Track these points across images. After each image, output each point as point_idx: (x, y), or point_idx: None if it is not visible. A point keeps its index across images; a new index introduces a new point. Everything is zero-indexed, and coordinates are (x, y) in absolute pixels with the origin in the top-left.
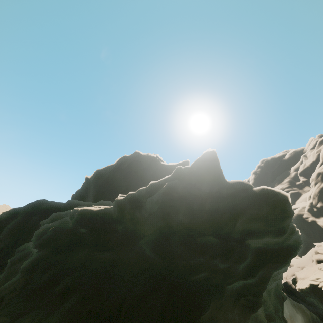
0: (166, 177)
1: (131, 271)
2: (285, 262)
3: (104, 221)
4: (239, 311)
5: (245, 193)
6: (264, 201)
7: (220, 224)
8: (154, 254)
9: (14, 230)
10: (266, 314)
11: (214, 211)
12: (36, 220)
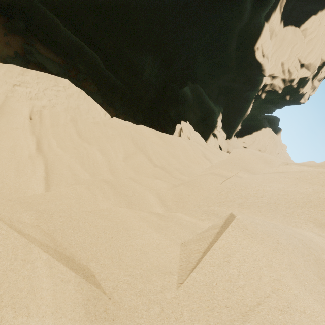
0: None
1: None
2: None
3: None
4: None
5: None
6: None
7: None
8: None
9: None
10: None
11: None
12: None
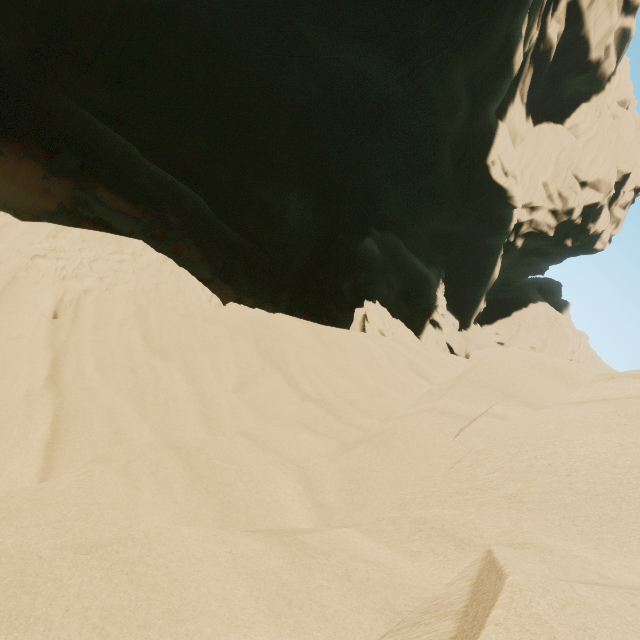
0: None
1: None
2: None
3: None
4: None
5: None
6: None
7: None
8: None
9: None
10: None
11: None
12: None
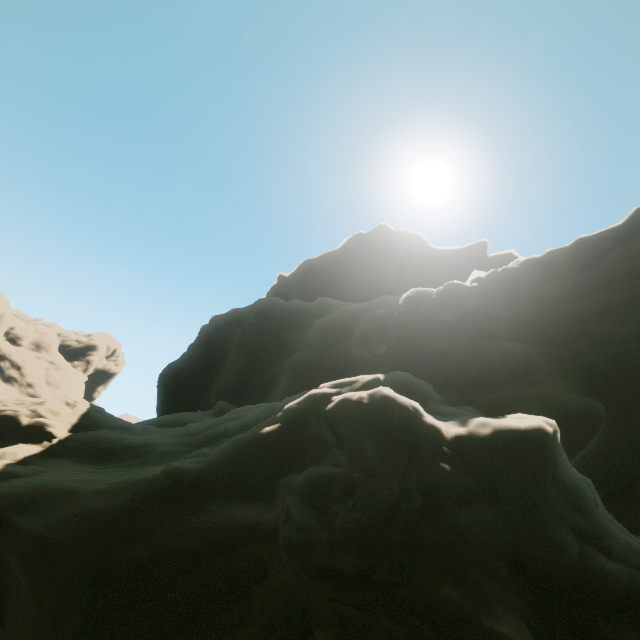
0: (615, 227)
1: (598, 353)
2: None
3: (483, 303)
4: None
5: None
6: None
7: None
8: None
9: (258, 337)
10: None
11: None
12: (288, 324)
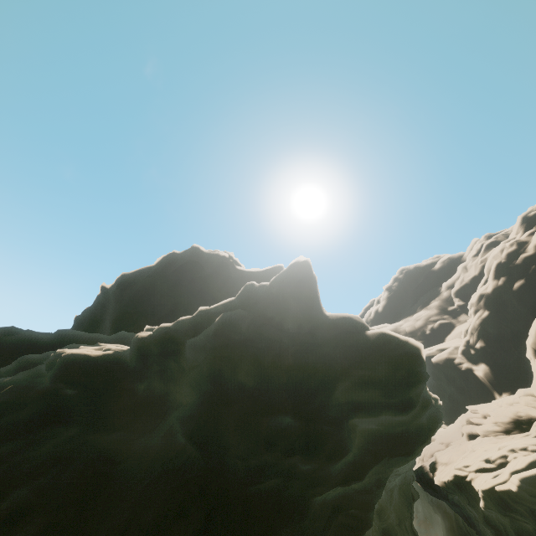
0: (227, 301)
1: (147, 474)
2: (412, 454)
3: (110, 376)
4: (335, 535)
5: (353, 339)
6: (382, 355)
7: (306, 394)
8: (189, 443)
9: None
10: (383, 528)
11: (297, 370)
12: None
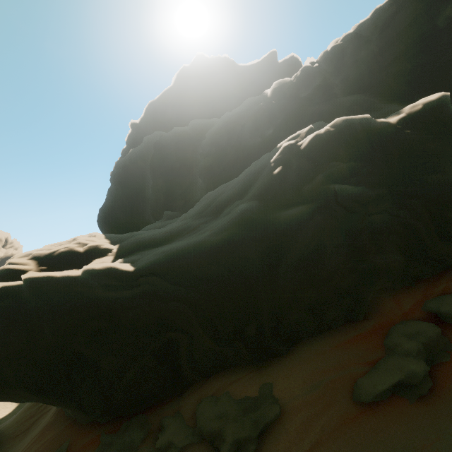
0: None
1: (400, 84)
2: None
3: (324, 77)
4: None
5: None
6: None
7: None
8: (422, 58)
9: (165, 162)
10: None
11: None
12: (182, 146)
